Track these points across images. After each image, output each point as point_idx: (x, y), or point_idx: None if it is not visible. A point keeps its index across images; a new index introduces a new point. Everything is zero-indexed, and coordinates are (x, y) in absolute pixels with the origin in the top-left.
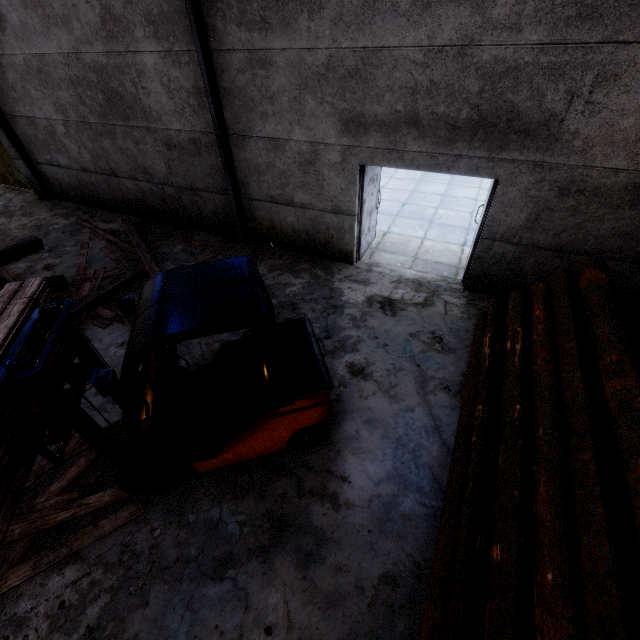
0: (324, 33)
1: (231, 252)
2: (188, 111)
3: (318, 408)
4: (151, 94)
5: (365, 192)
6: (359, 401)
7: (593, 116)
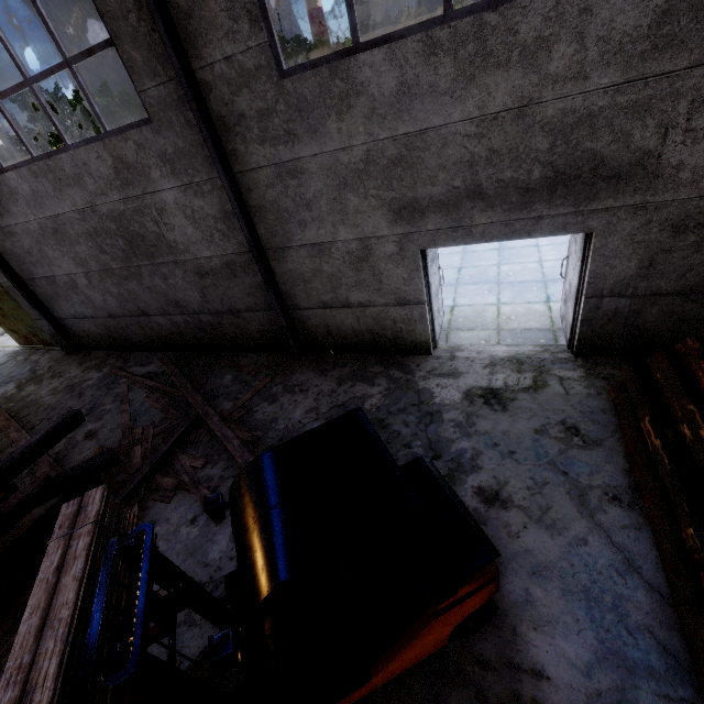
0: (357, 130)
1: (288, 370)
2: (217, 236)
3: (486, 588)
4: (175, 228)
5: (430, 275)
6: (510, 542)
7: (697, 143)
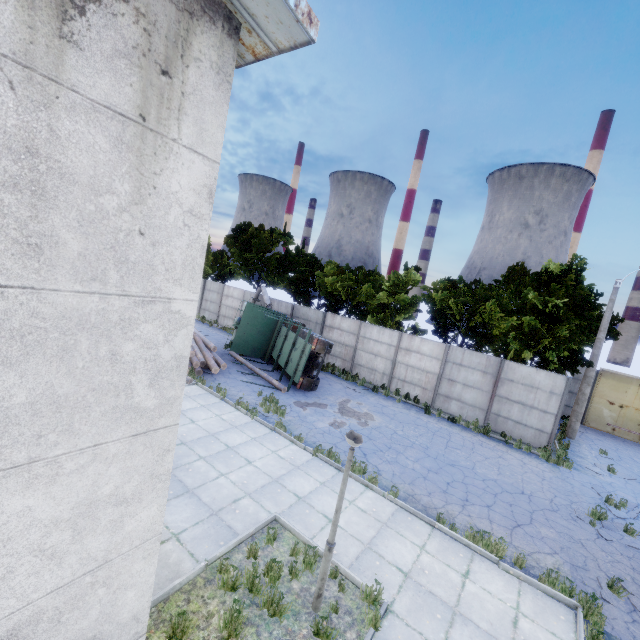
0: None
1: None
2: None
3: None
4: None
5: None
6: None
7: None
